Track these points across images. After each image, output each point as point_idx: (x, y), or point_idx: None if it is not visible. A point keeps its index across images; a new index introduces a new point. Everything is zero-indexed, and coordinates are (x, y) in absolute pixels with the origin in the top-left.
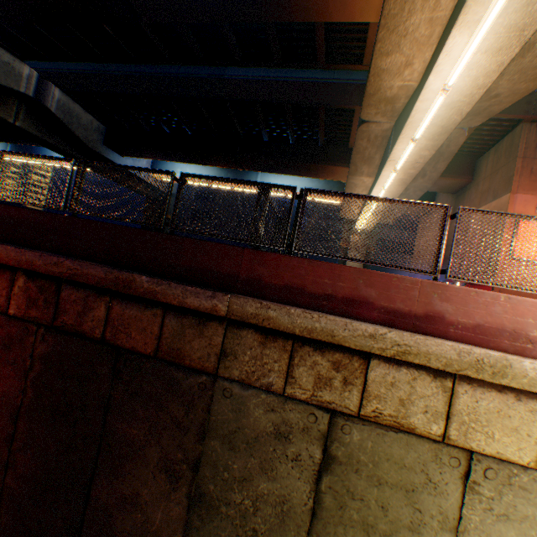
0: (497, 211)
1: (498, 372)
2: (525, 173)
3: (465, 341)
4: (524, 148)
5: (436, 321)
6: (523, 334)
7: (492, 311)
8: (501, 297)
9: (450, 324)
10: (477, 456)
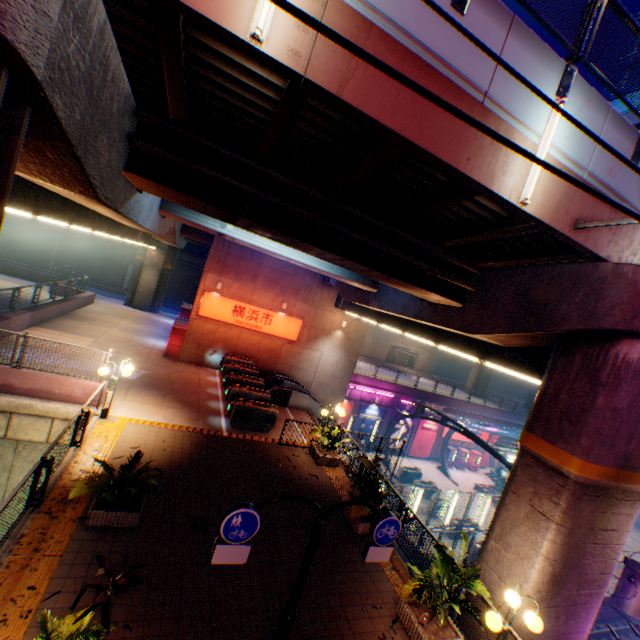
0: (47, 339)
1: (29, 409)
2: (217, 260)
3: (26, 395)
4: (219, 243)
5: (12, 387)
6: (54, 391)
7: (41, 382)
8: (45, 376)
9: (19, 388)
10: (23, 441)
